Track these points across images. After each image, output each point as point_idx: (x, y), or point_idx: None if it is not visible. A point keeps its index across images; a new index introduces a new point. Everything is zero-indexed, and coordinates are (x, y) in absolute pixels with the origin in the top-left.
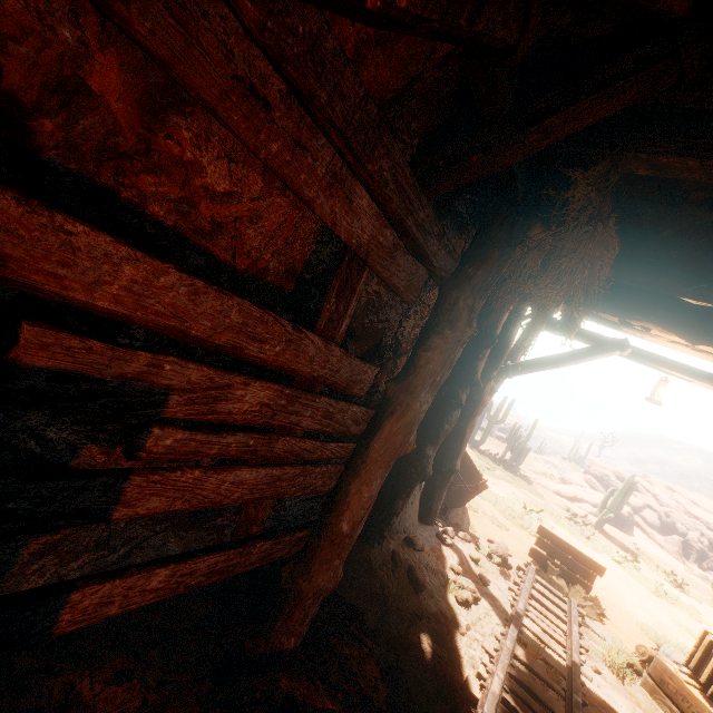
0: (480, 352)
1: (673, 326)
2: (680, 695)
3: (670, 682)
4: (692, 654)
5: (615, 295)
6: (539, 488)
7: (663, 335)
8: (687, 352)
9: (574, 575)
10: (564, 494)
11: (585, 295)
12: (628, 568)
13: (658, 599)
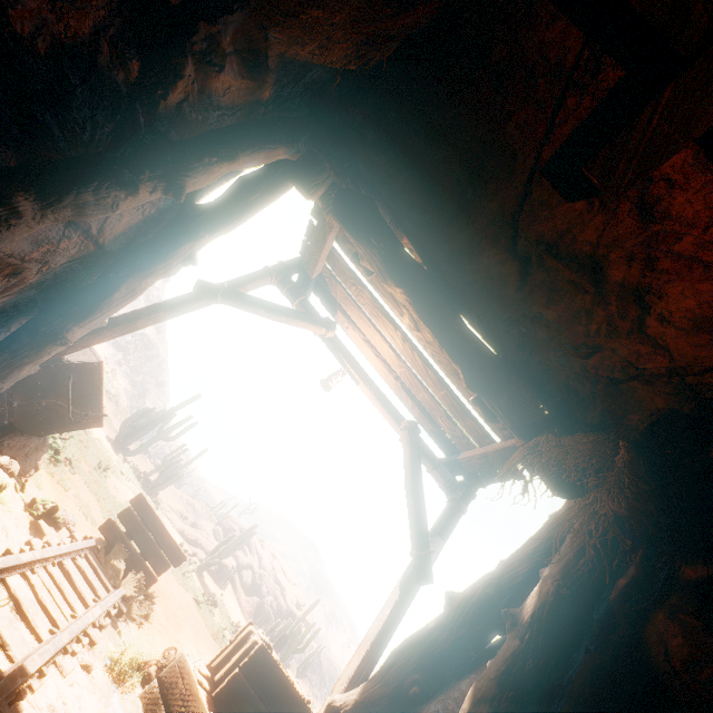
0: (210, 156)
1: (392, 264)
2: (182, 699)
3: (180, 684)
4: (223, 651)
5: (367, 213)
6: (167, 520)
7: (363, 329)
8: (369, 356)
9: (144, 562)
10: (187, 534)
11: (344, 200)
12: (205, 610)
13: (214, 642)
